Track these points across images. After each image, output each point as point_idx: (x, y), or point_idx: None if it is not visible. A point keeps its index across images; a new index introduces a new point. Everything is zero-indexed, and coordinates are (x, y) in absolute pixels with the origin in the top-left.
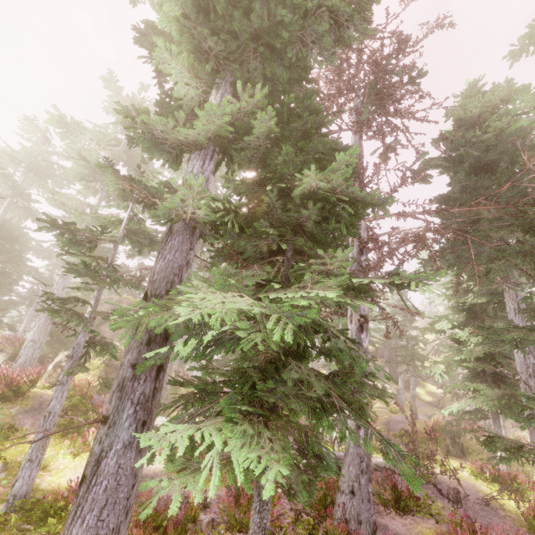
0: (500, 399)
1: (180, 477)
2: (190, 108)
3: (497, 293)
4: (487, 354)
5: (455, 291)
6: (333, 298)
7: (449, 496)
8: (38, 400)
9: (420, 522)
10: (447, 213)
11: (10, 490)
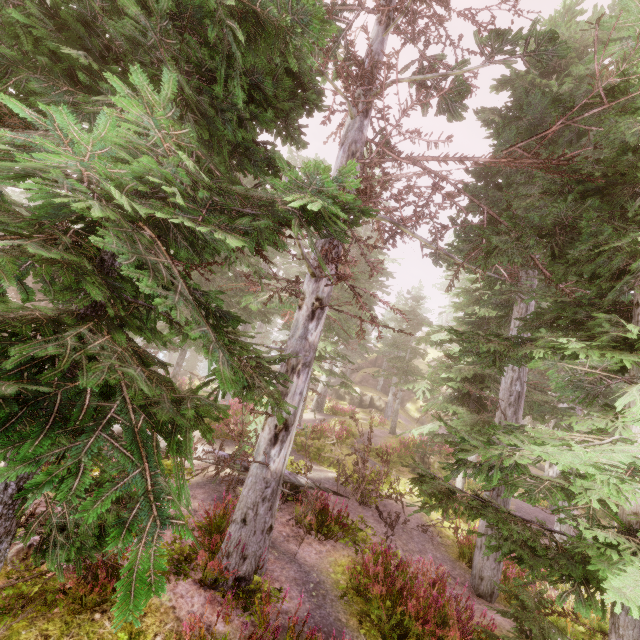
0: (474, 426)
1: None
2: None
3: (507, 306)
4: (479, 376)
5: (450, 286)
6: (207, 234)
7: (389, 520)
8: None
9: (340, 550)
10: (479, 188)
11: None
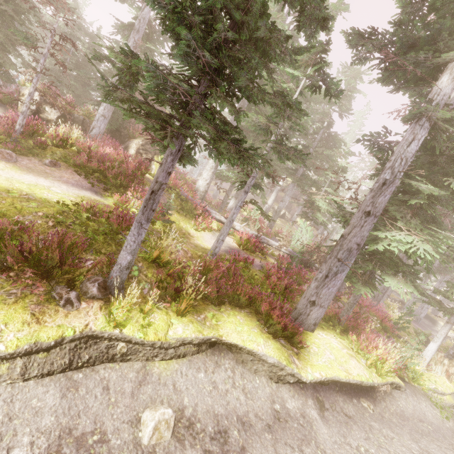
0: None
1: (359, 284)
2: (435, 62)
3: None
4: None
5: None
6: None
7: None
8: None
9: None
10: None
11: (213, 251)
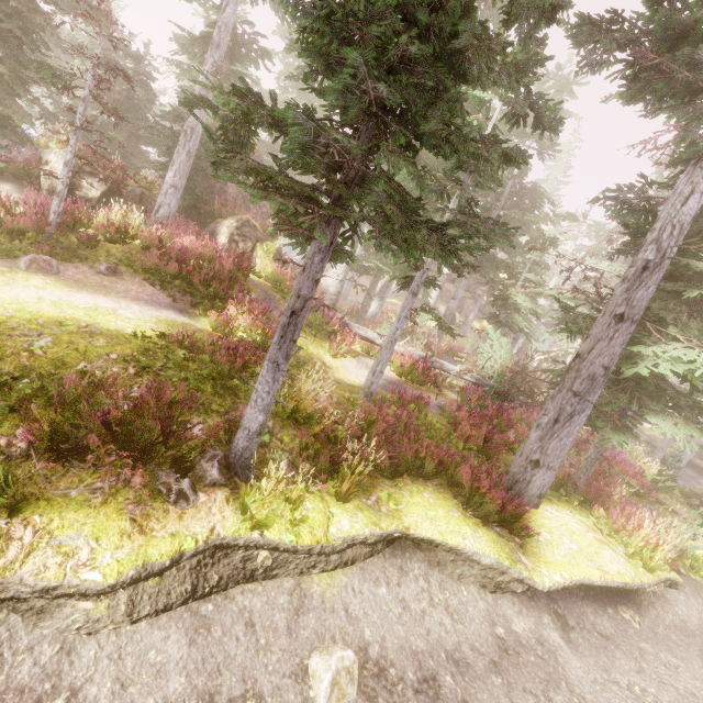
0: None
1: (608, 430)
2: None
3: None
4: None
5: None
6: None
7: None
8: (260, 289)
9: None
10: None
11: (368, 389)
